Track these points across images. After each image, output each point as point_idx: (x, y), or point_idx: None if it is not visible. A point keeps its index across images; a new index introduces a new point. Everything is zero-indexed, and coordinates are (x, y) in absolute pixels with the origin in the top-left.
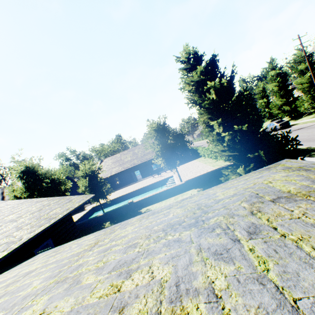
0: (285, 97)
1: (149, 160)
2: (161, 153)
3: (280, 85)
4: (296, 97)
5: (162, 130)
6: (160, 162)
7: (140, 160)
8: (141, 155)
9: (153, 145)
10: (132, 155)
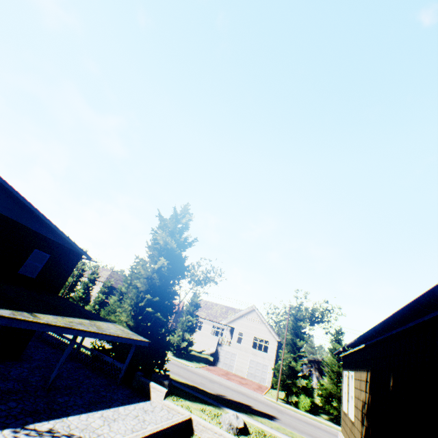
0: None
1: None
2: None
3: None
4: None
5: None
6: None
7: None
8: None
9: None
10: None
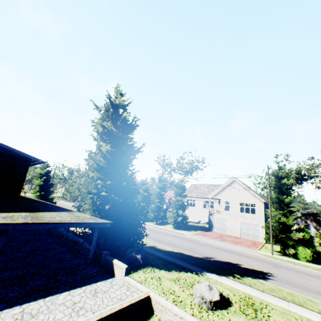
0: None
1: None
2: None
3: None
4: None
5: None
6: None
7: None
8: None
9: None
10: None
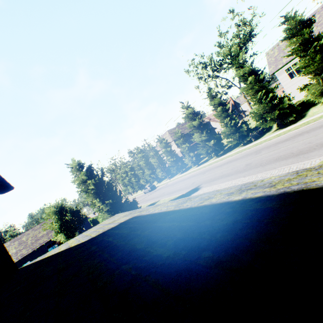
0: (150, 169)
1: (45, 244)
2: (60, 229)
3: (146, 162)
4: (157, 168)
5: (60, 210)
6: (60, 238)
7: (31, 248)
8: (32, 241)
9: (52, 224)
10: (19, 245)
